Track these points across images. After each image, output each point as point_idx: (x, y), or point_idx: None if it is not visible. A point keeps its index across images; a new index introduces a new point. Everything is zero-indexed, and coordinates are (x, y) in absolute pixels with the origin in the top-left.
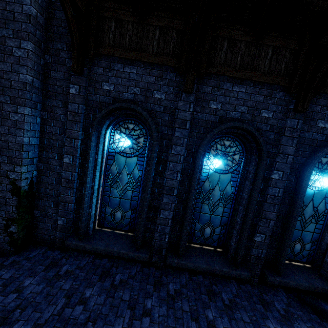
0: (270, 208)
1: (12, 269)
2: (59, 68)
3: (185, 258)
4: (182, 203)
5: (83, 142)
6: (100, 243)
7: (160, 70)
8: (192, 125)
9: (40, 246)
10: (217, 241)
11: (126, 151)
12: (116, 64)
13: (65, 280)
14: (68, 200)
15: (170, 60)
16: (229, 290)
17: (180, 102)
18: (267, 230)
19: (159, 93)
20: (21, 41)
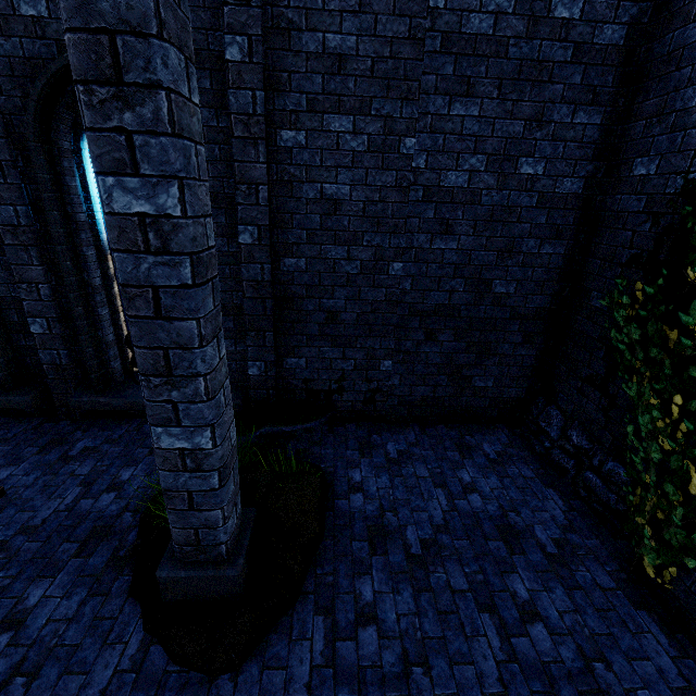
0: (21, 256)
1: None
2: None
3: None
4: None
5: None
6: None
7: None
8: None
9: None
10: None
11: None
12: None
13: None
14: None
15: None
16: (3, 433)
17: None
18: (43, 308)
19: None
20: None
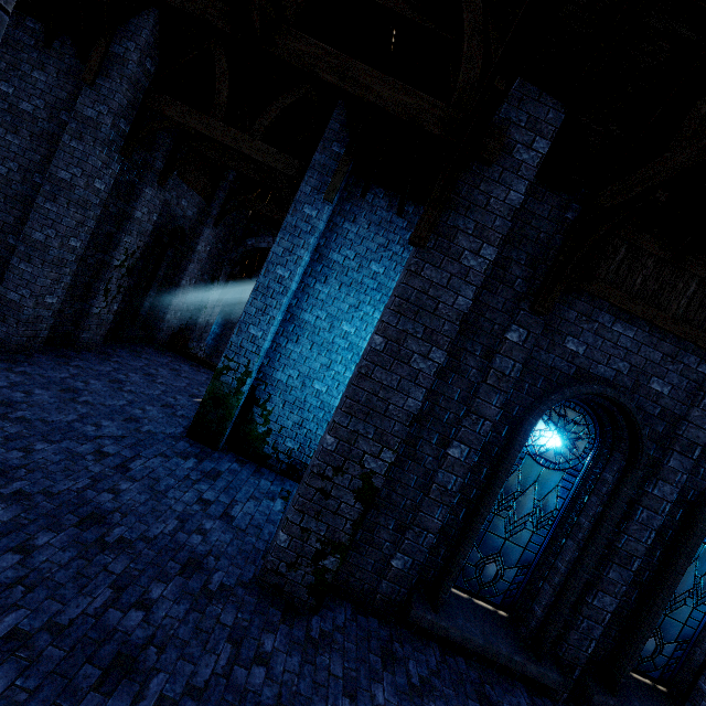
0: None
1: (334, 653)
2: (500, 291)
3: (623, 698)
4: (638, 587)
5: (495, 427)
6: (470, 627)
7: (675, 345)
8: (700, 454)
9: (337, 599)
10: (661, 670)
11: (547, 456)
12: (602, 314)
13: (433, 701)
14: (429, 526)
15: (701, 337)
16: None
17: (696, 411)
18: None
19: (661, 382)
20: (484, 245)
